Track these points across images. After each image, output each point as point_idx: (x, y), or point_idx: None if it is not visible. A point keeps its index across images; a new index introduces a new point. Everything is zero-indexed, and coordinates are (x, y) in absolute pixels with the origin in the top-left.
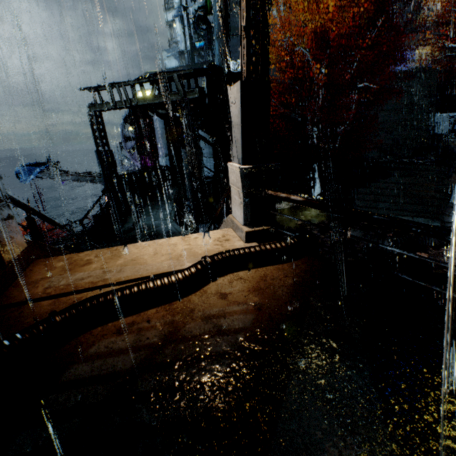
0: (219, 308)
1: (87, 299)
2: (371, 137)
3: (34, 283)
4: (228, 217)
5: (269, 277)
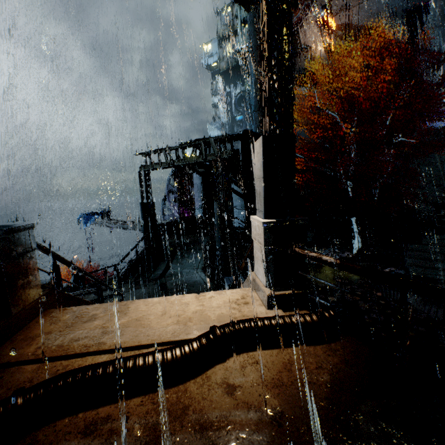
0: (221, 410)
1: (63, 374)
2: (415, 190)
3: (31, 338)
4: (250, 274)
5: (296, 365)
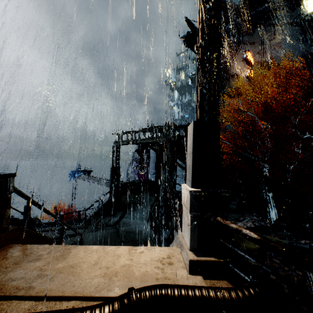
0: None
1: None
2: None
3: None
4: (178, 234)
5: None
